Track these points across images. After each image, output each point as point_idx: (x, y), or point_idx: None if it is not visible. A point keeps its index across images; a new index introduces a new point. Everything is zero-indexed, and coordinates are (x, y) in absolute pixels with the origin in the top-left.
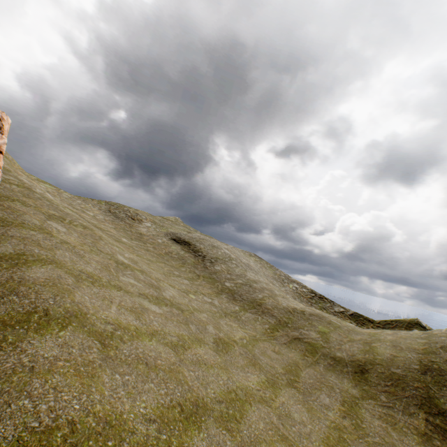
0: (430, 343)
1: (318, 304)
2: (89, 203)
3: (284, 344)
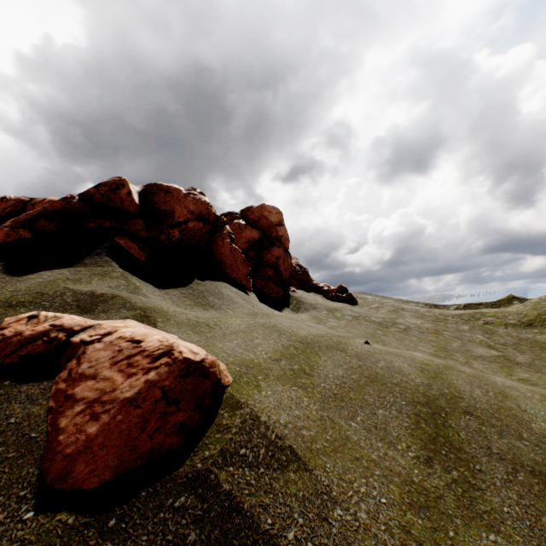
0: None
1: None
2: None
3: None
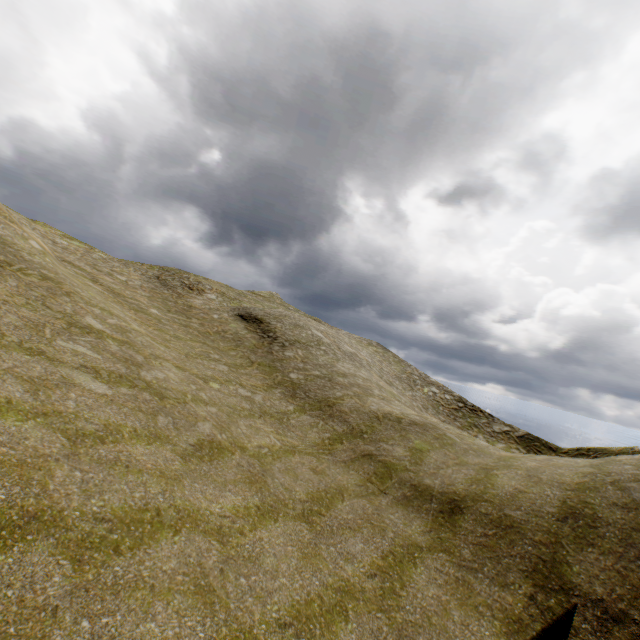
0: (597, 475)
1: (467, 418)
2: (130, 267)
3: (342, 462)
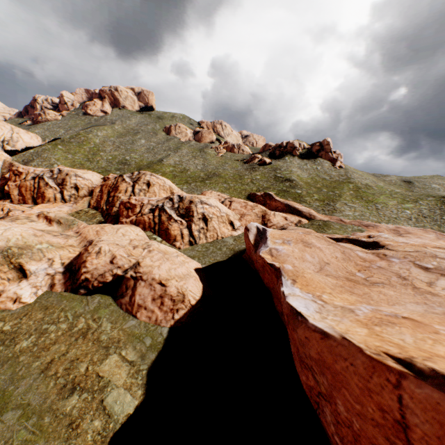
0: None
1: None
2: None
3: None
